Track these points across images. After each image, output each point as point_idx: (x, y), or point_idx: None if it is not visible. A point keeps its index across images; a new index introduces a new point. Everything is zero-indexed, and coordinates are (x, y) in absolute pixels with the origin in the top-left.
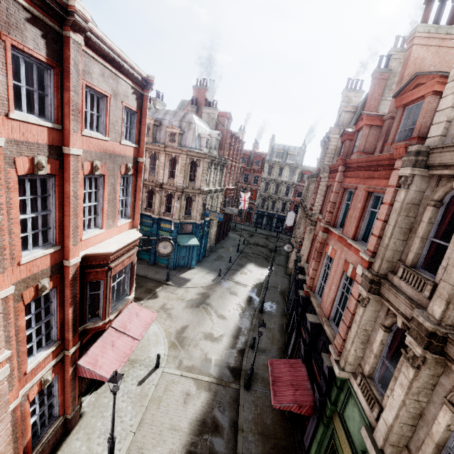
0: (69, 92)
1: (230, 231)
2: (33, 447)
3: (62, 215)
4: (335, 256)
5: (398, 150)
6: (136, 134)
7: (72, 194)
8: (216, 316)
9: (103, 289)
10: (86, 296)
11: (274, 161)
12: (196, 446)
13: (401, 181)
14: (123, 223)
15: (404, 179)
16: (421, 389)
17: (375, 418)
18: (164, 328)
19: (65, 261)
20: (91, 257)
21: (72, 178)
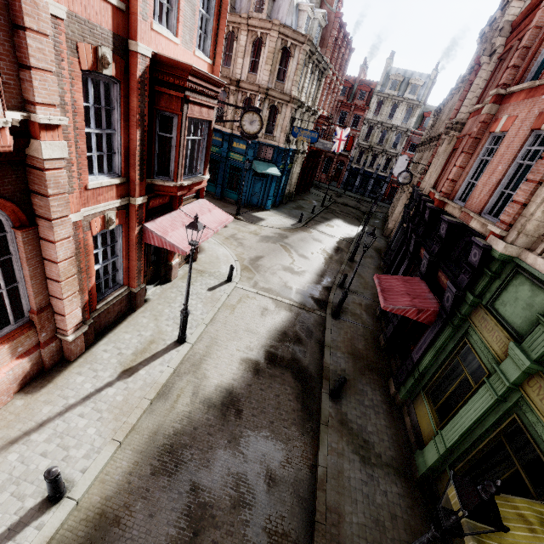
0: None
1: (313, 187)
2: (98, 301)
3: None
4: (512, 124)
5: None
6: None
7: None
8: (297, 255)
9: (176, 132)
10: (154, 133)
11: (386, 93)
12: (277, 349)
13: None
14: (202, 56)
15: None
16: None
17: None
18: (235, 253)
19: (131, 41)
20: (163, 65)
21: None
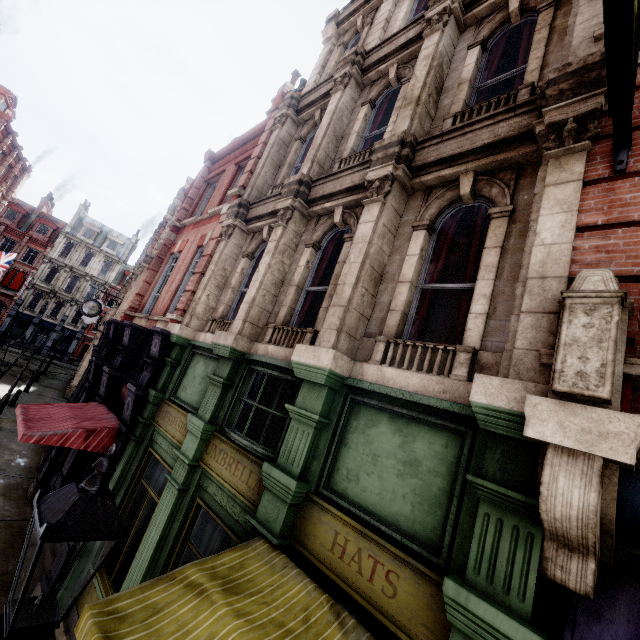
0: None
1: None
2: None
3: None
4: (186, 245)
5: (276, 101)
6: None
7: None
8: None
9: None
10: None
11: (79, 238)
12: None
13: (277, 120)
14: None
15: (280, 119)
16: (286, 247)
17: None
18: None
19: None
20: None
21: None
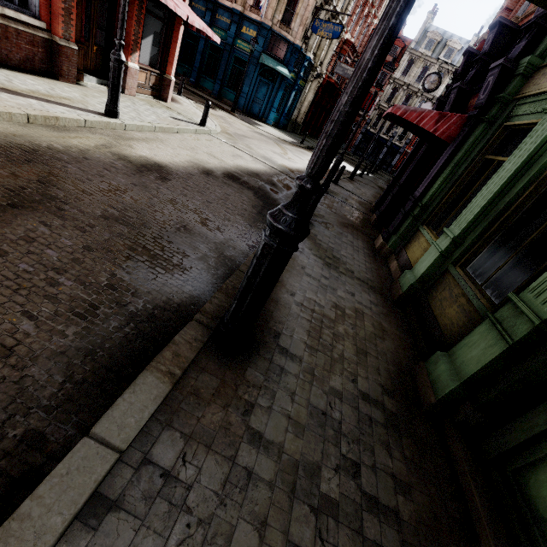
0: None
1: None
2: None
3: None
4: None
5: None
6: None
7: None
8: (291, 153)
9: None
10: None
11: (420, 52)
12: (242, 176)
13: None
14: None
15: None
16: None
17: None
18: (218, 123)
19: None
20: None
21: None
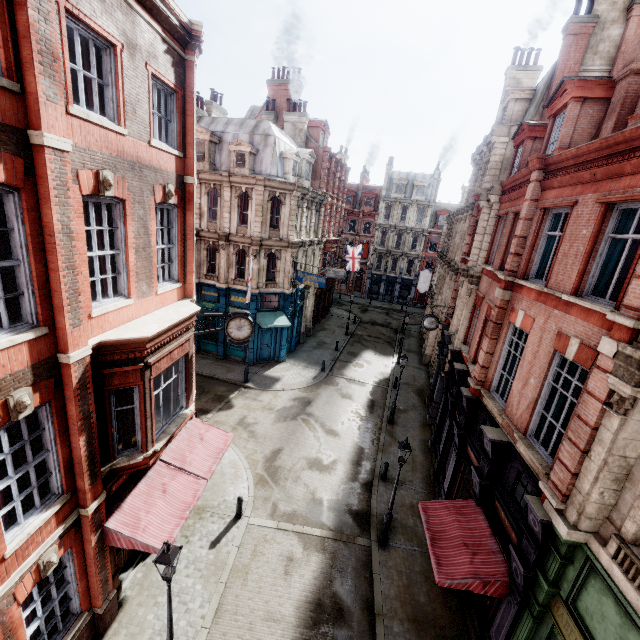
0: (25, 10)
1: (333, 306)
2: None
3: (43, 269)
4: (532, 327)
5: None
6: (178, 132)
7: (60, 229)
8: (324, 432)
9: (138, 400)
10: (109, 414)
11: (393, 198)
12: None
13: None
14: (167, 289)
15: None
16: None
17: None
18: (245, 454)
19: (61, 355)
20: (111, 346)
21: (56, 196)
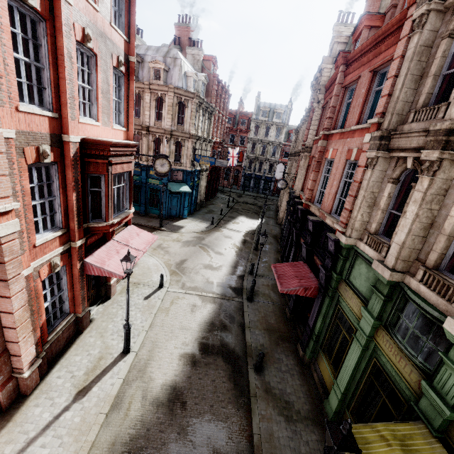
0: None
1: (219, 192)
2: (48, 333)
3: (56, 76)
4: (336, 155)
5: None
6: (125, 24)
7: (66, 52)
8: (213, 253)
9: (104, 186)
10: (87, 190)
11: (260, 120)
12: (208, 339)
13: (416, 23)
14: (118, 128)
15: (419, 20)
16: (434, 196)
17: (384, 256)
18: (163, 261)
19: (64, 135)
20: (90, 144)
21: (65, 31)
